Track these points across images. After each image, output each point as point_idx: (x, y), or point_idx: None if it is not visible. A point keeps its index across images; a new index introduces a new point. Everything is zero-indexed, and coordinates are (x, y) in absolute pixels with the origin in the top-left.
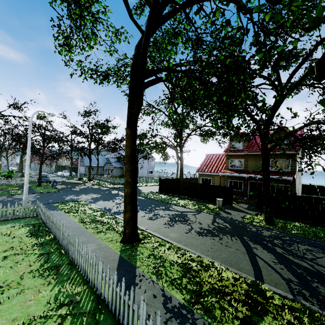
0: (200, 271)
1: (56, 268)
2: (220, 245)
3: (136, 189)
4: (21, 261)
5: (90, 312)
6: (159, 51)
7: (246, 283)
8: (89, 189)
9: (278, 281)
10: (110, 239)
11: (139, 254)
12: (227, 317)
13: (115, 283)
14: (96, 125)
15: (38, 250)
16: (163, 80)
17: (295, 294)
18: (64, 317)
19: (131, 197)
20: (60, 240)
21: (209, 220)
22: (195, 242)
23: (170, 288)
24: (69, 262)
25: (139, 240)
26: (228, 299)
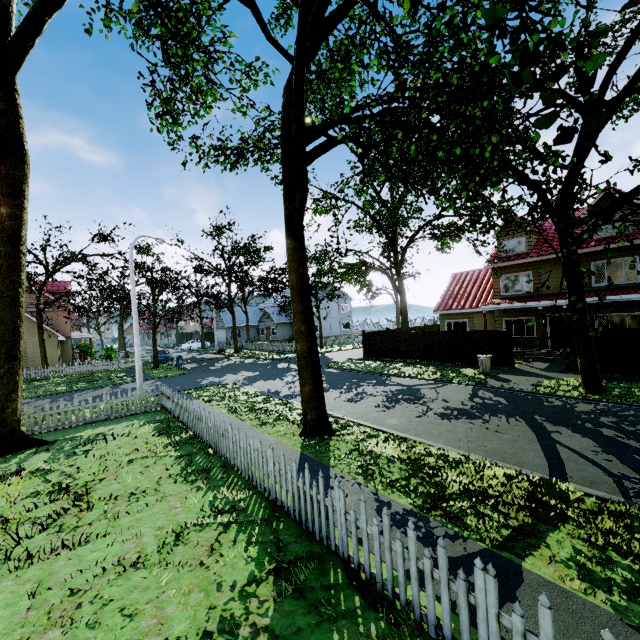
0: (442, 469)
1: (205, 472)
2: (484, 431)
3: (316, 344)
4: (153, 465)
5: (263, 520)
6: (329, 88)
7: (529, 482)
8: (237, 365)
9: (597, 478)
10: (282, 432)
11: (334, 450)
12: (489, 526)
13: (294, 474)
14: (235, 250)
15: (174, 452)
16: (342, 142)
17: (630, 497)
18: (227, 525)
19: (308, 357)
20: (204, 437)
21: (464, 394)
22: (435, 429)
23: (388, 491)
24: (222, 464)
25: (332, 431)
26: (492, 503)
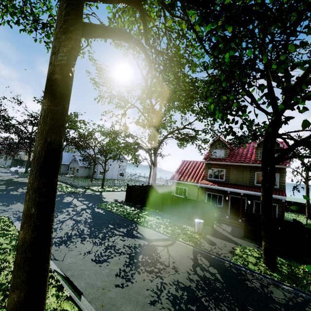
0: None
1: None
2: None
3: (48, 230)
4: None
5: None
6: (134, 14)
7: None
8: None
9: None
10: None
11: None
12: None
13: None
14: None
15: None
16: (134, 41)
17: None
18: None
19: (30, 251)
20: None
21: (188, 259)
22: None
23: None
24: None
25: None
26: None
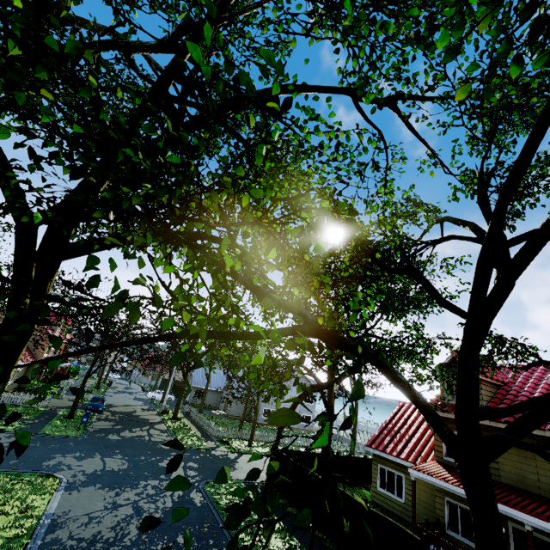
0: None
1: None
2: None
3: None
4: None
5: None
6: None
7: None
8: (137, 441)
9: None
10: None
11: None
12: None
13: None
14: None
15: None
16: None
17: None
18: None
19: None
20: None
21: None
22: None
23: None
24: None
25: None
26: None
